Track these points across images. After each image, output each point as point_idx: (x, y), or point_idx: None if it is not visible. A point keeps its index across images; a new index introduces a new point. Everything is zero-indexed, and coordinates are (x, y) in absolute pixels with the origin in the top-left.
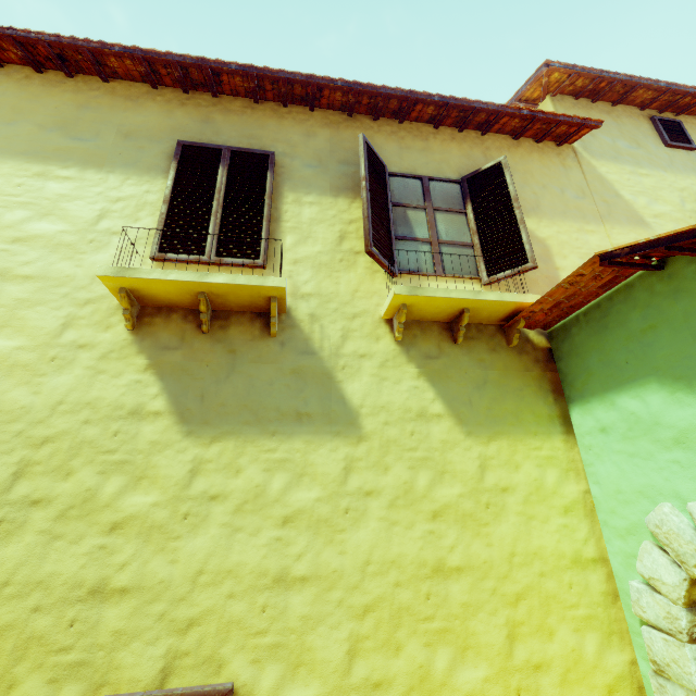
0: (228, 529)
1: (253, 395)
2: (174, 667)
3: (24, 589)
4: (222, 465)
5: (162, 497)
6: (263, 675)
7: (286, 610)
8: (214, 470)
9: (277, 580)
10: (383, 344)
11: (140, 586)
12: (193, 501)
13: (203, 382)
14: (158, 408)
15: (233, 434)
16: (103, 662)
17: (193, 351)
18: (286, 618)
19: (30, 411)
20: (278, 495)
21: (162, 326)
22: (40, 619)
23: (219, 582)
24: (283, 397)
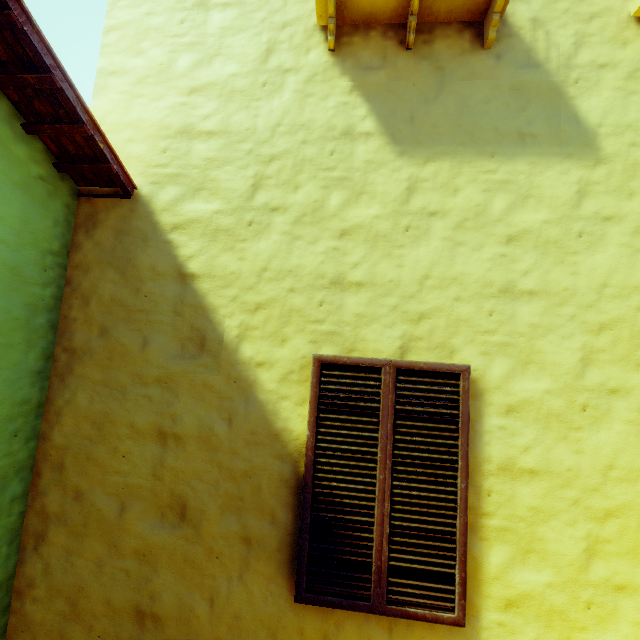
0: (450, 242)
1: (467, 115)
2: (410, 347)
3: (279, 275)
4: (438, 185)
5: (383, 211)
6: (493, 365)
7: (513, 317)
8: (431, 189)
9: (503, 291)
10: (632, 49)
11: (373, 283)
12: (412, 216)
13: (411, 102)
14: (368, 129)
15: (447, 155)
16: (350, 335)
17: (396, 71)
18: (514, 323)
19: (255, 133)
20: (501, 215)
21: (361, 46)
22: (296, 298)
23: (444, 287)
24: (501, 116)
